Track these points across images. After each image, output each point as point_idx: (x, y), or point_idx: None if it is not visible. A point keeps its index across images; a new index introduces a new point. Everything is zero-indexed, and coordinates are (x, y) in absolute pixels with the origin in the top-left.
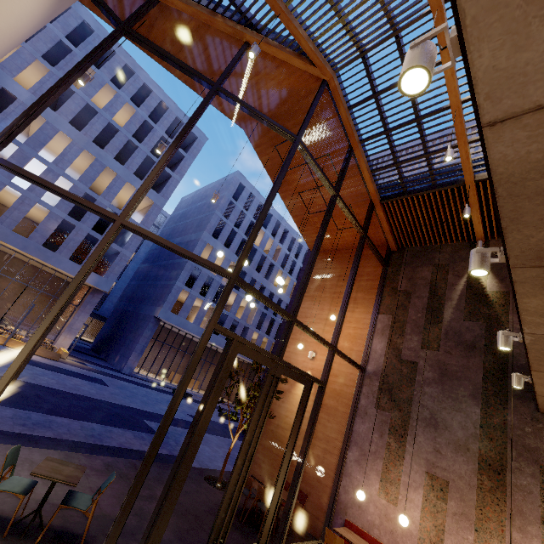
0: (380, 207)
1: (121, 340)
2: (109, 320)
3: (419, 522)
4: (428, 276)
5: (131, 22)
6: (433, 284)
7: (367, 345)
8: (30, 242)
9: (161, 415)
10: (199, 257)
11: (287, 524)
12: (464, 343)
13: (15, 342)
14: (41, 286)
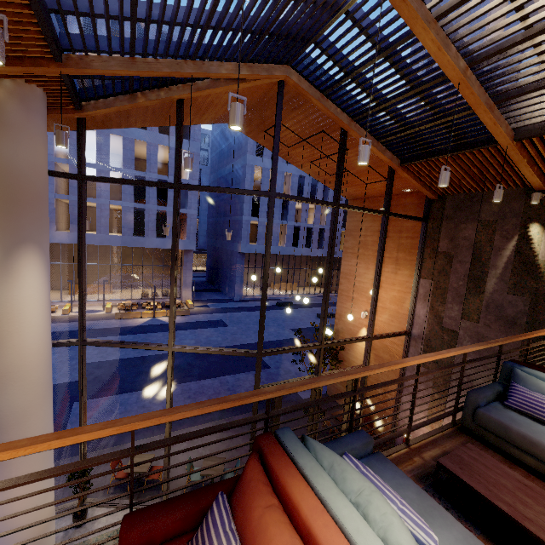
0: (402, 171)
1: (224, 274)
2: (208, 257)
3: None
4: (472, 236)
5: (81, 166)
6: (477, 247)
7: (411, 310)
8: (125, 238)
9: (270, 342)
10: (229, 353)
11: None
12: (504, 319)
13: (159, 313)
14: (150, 256)
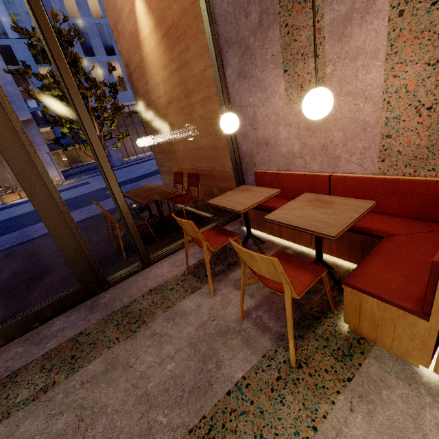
0: None
1: None
2: None
3: (382, 88)
4: None
5: None
6: None
7: None
8: None
9: (131, 179)
10: None
11: (132, 236)
12: None
13: (9, 198)
14: None
